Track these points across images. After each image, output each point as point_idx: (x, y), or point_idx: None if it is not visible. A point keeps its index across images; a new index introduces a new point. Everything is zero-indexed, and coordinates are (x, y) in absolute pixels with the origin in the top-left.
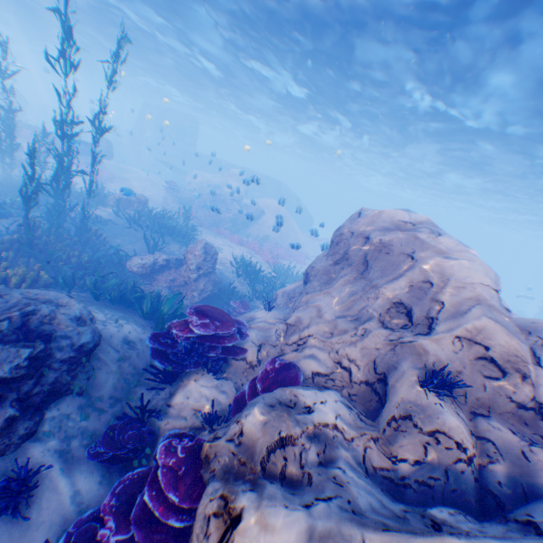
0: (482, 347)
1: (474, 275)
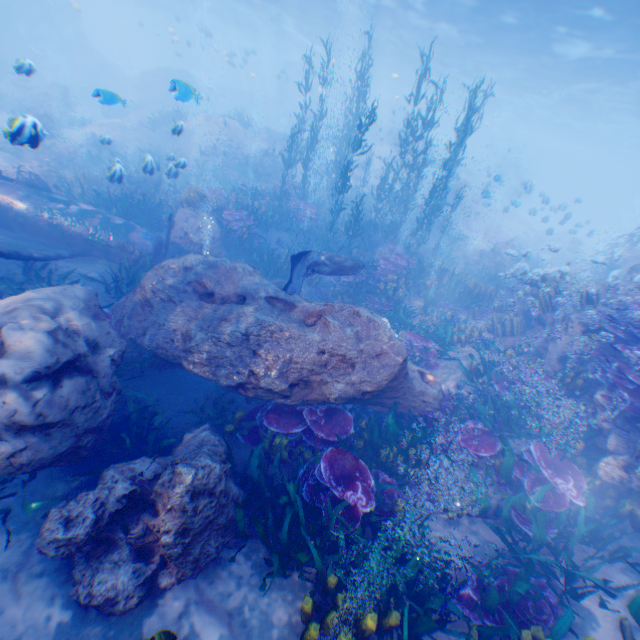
0: None
1: None
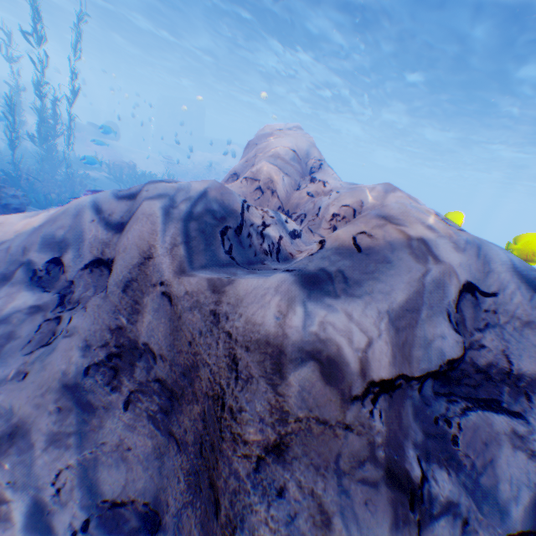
0: (257, 181)
1: (282, 142)
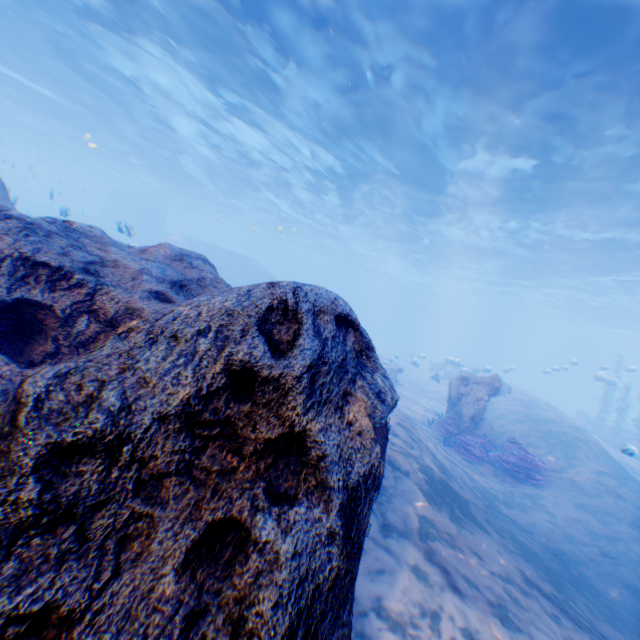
0: None
1: None
